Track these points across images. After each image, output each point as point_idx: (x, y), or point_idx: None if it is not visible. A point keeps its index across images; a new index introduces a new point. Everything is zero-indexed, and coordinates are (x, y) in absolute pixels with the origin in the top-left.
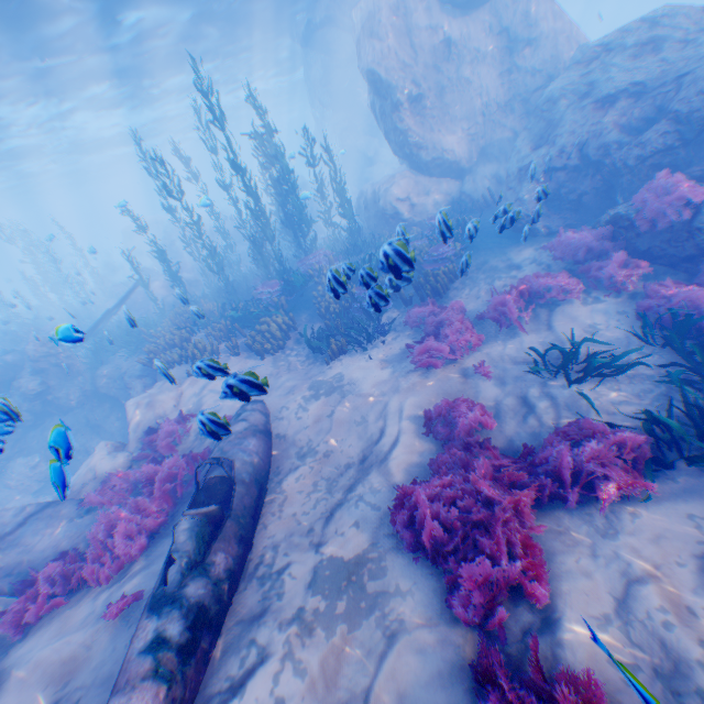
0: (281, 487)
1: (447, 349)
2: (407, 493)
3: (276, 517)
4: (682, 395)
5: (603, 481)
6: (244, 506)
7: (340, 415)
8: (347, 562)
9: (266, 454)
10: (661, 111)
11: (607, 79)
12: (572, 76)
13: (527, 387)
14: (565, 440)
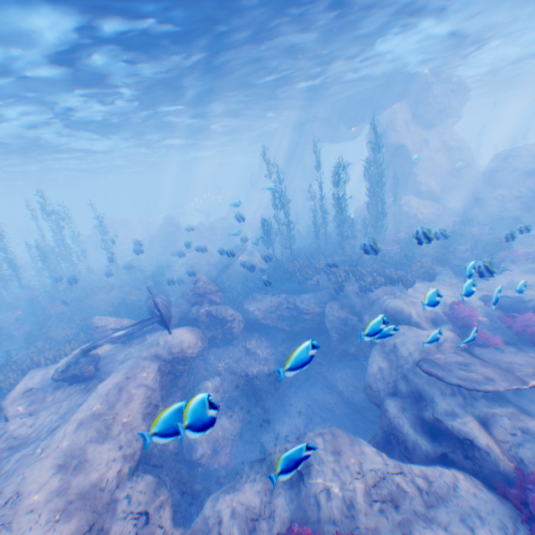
0: None
1: None
2: None
3: None
4: None
5: None
6: None
7: None
8: None
9: None
10: None
11: (523, 166)
12: (498, 163)
13: None
14: None
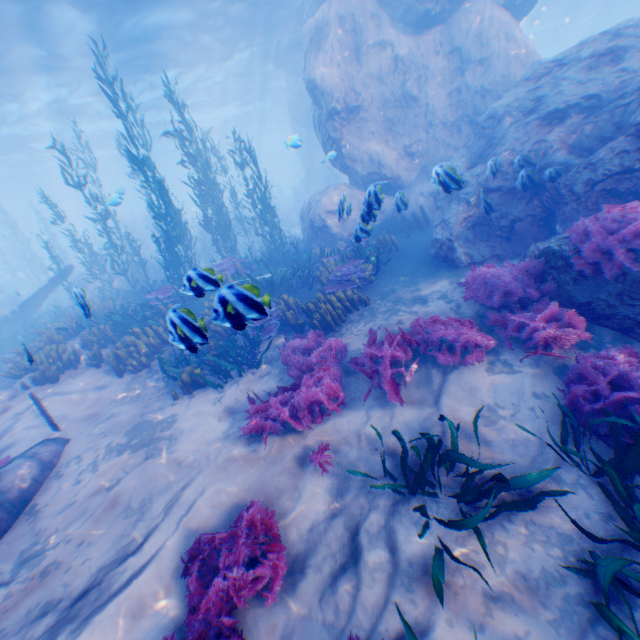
0: None
1: (285, 412)
2: None
3: None
4: None
5: None
6: None
7: (122, 490)
8: None
9: None
10: (620, 127)
11: (557, 93)
12: (519, 92)
13: (368, 508)
14: None
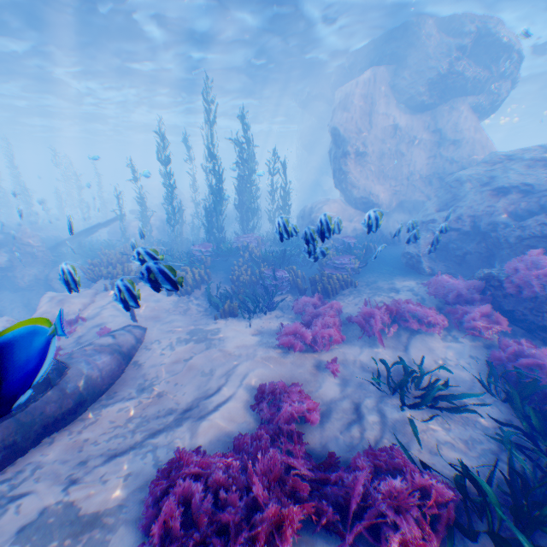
0: (98, 409)
1: (309, 336)
2: (182, 460)
3: (68, 437)
4: (509, 459)
5: (392, 531)
6: (43, 413)
7: (195, 362)
8: (79, 518)
9: (110, 373)
10: (543, 208)
11: (505, 177)
12: (479, 169)
13: (365, 396)
14: (373, 464)
